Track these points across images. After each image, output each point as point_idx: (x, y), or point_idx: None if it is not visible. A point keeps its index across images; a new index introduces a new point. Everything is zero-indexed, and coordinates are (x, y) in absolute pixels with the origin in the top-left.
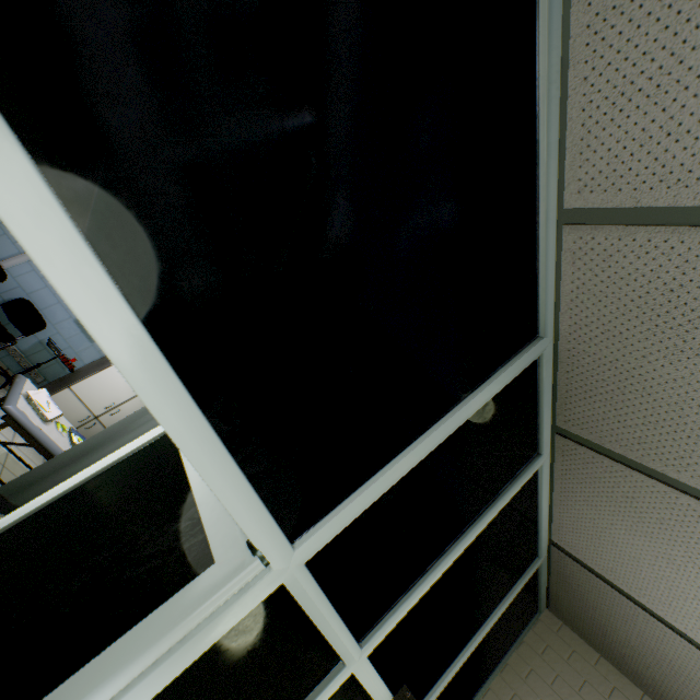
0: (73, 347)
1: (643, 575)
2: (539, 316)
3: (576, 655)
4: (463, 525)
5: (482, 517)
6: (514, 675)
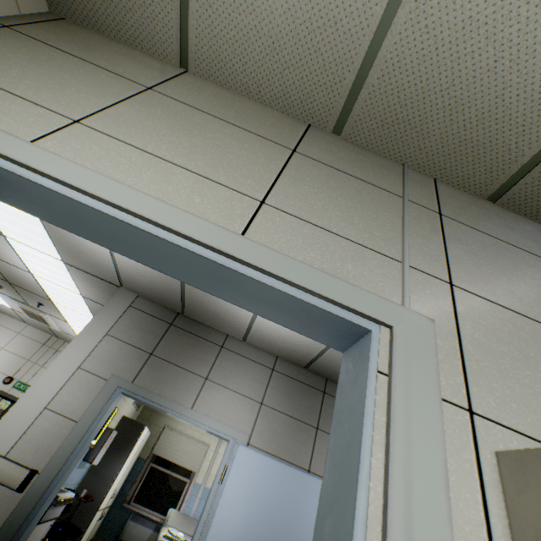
0: (73, 482)
1: None
2: None
3: None
4: None
5: None
6: None
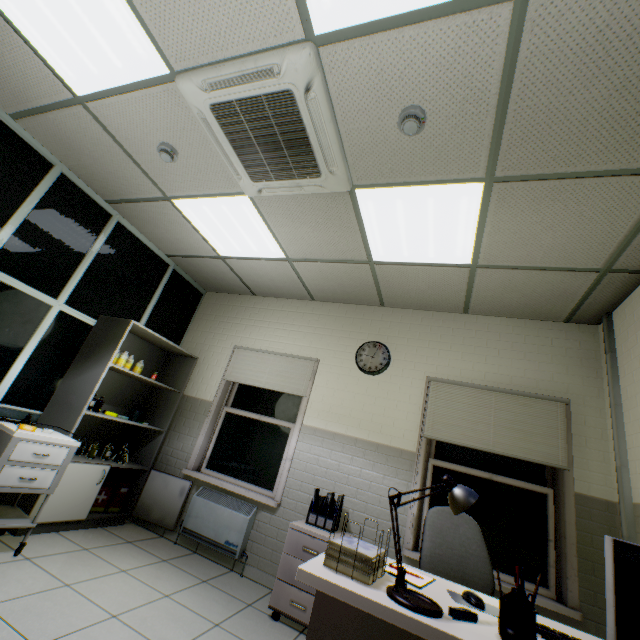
0: None
1: (177, 243)
2: (46, 158)
3: (218, 299)
4: (85, 252)
5: (93, 247)
6: (198, 320)
